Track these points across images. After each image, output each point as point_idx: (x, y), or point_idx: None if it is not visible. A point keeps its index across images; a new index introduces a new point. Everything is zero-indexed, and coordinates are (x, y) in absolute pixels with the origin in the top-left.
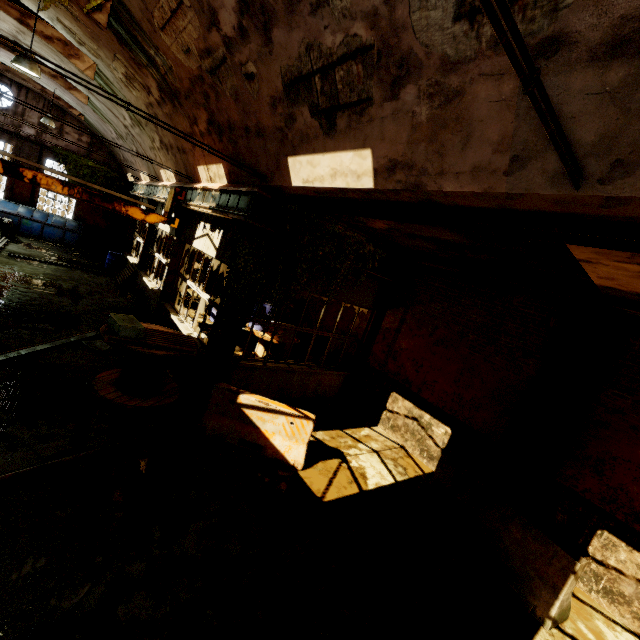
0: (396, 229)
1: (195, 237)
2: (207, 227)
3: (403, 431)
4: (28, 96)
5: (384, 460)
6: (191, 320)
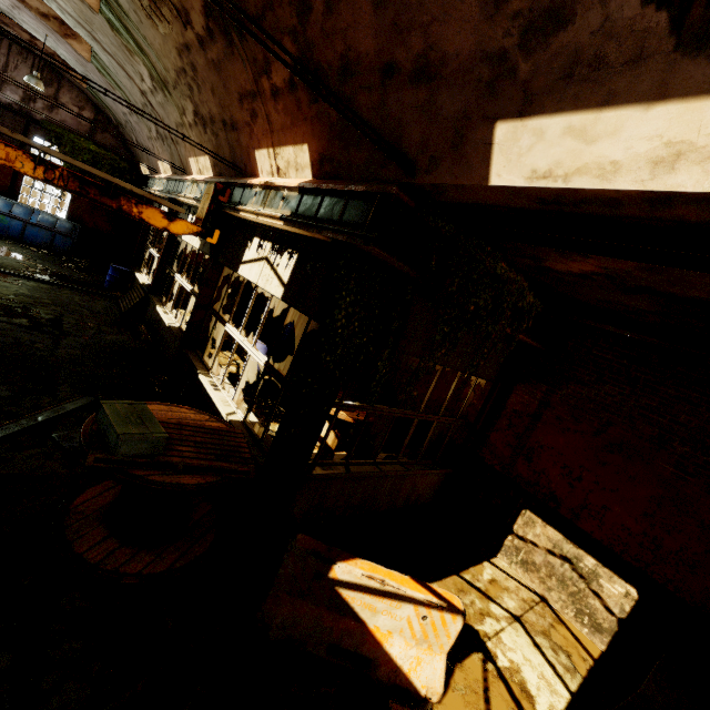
0: (613, 276)
1: (243, 260)
2: (265, 247)
3: (544, 574)
4: (12, 49)
5: (535, 639)
6: (229, 383)
